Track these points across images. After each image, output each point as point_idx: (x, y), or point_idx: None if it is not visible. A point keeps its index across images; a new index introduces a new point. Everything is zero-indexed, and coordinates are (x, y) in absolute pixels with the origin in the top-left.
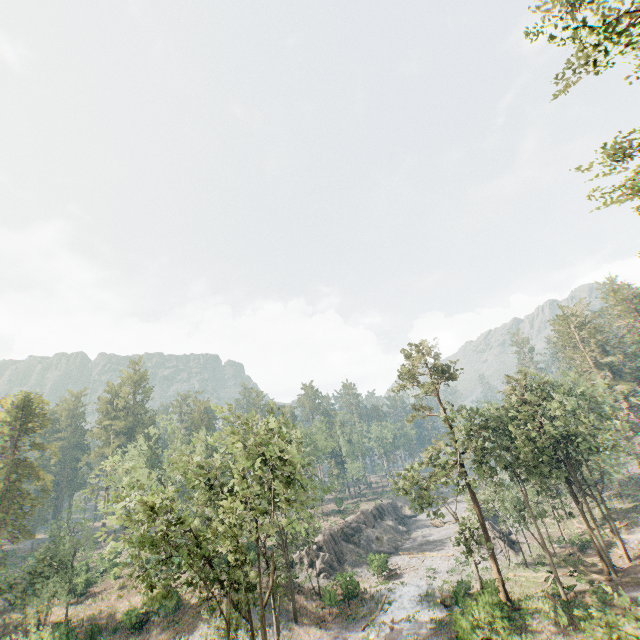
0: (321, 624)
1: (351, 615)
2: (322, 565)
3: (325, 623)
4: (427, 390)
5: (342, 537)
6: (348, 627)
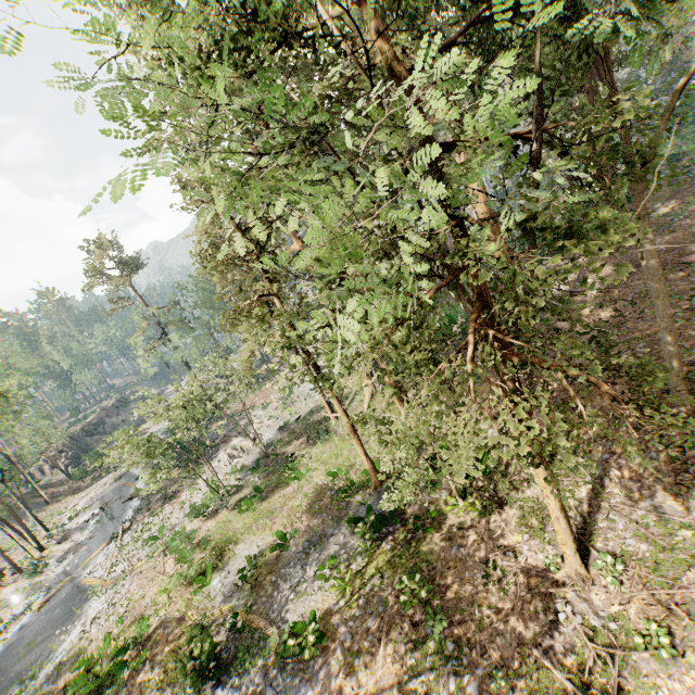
0: (77, 492)
1: (104, 473)
2: (67, 461)
3: (81, 490)
4: (118, 283)
5: (85, 435)
6: (103, 480)
